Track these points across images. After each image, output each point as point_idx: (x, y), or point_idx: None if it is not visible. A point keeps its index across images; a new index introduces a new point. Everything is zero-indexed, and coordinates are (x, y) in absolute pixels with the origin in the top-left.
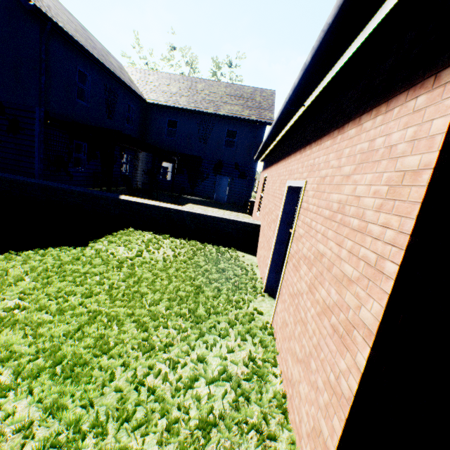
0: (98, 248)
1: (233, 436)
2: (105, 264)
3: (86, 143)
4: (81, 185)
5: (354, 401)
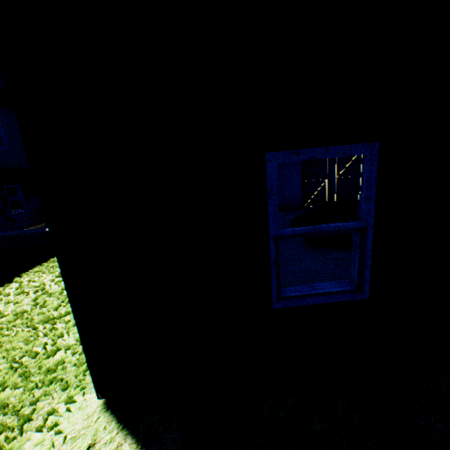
0: (22, 281)
1: (69, 373)
2: (23, 292)
3: (19, 185)
4: (28, 224)
5: (78, 327)
